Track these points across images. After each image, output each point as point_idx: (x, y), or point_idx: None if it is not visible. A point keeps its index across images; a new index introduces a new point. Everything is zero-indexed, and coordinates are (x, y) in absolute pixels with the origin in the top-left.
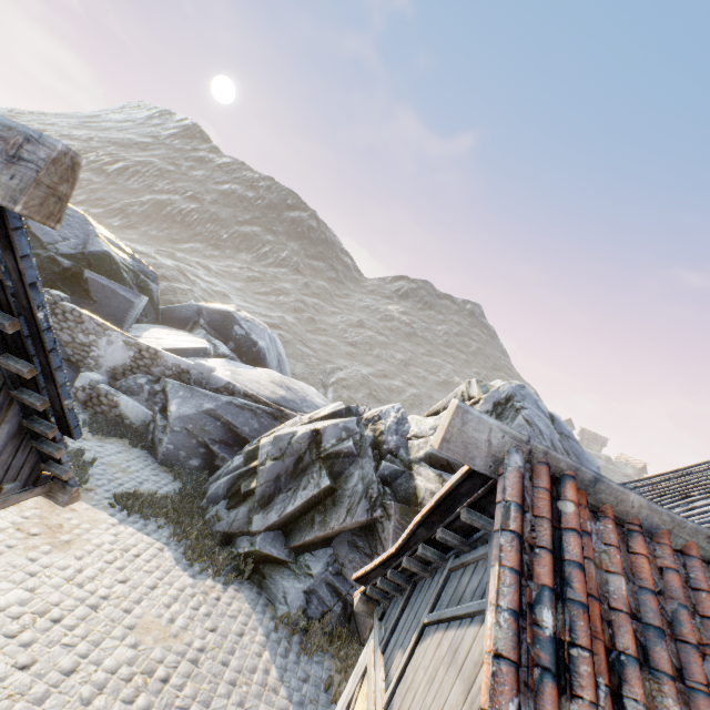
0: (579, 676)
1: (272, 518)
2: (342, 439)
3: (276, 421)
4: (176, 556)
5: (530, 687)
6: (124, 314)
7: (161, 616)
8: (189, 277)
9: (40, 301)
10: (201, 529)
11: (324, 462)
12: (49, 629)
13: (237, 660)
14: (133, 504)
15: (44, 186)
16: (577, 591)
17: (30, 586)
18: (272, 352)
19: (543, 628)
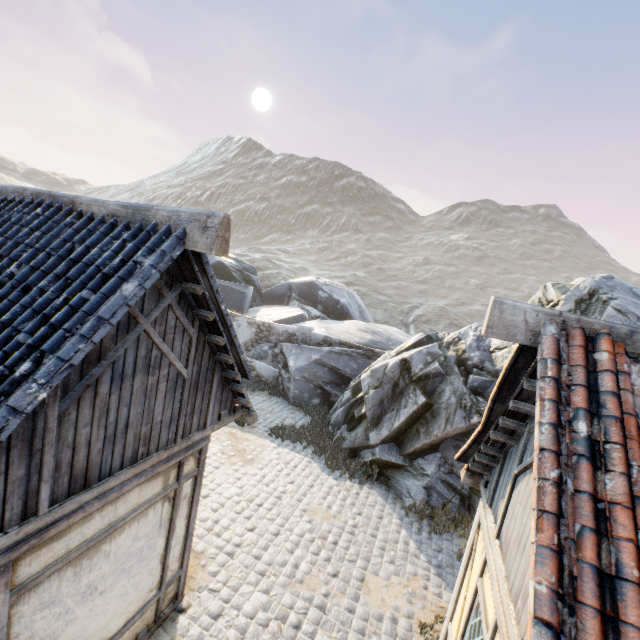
0: (611, 459)
1: (384, 433)
2: (428, 363)
3: (369, 359)
4: (321, 466)
5: (570, 466)
6: (241, 303)
7: (321, 504)
8: (275, 263)
9: (221, 299)
10: (333, 447)
11: (416, 384)
12: (257, 510)
13: (382, 534)
14: (283, 433)
15: (220, 237)
16: (610, 410)
17: (239, 485)
18: (352, 305)
19: (578, 433)
